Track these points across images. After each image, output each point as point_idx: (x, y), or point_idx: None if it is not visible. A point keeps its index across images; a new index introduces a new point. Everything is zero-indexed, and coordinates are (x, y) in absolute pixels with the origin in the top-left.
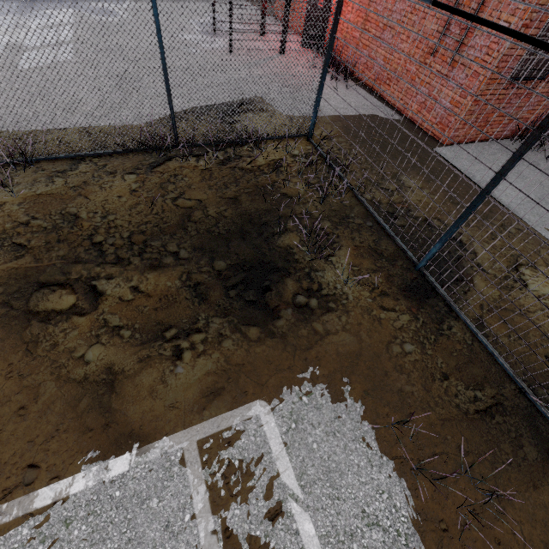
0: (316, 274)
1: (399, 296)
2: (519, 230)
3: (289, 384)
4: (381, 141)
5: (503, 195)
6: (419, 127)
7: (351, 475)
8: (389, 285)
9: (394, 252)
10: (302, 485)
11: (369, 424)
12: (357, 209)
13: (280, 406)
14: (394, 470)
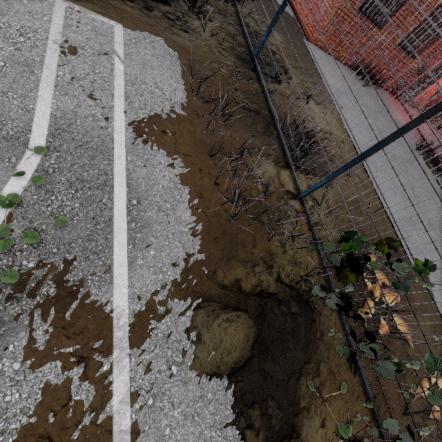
0: (188, 16)
1: (233, 56)
2: (322, 91)
3: (141, 31)
4: (273, 12)
5: (326, 78)
6: (302, 27)
7: (157, 72)
8: (231, 50)
9: (243, 45)
10: (126, 57)
11: (180, 71)
12: (234, 18)
13: (130, 32)
14: (183, 88)
